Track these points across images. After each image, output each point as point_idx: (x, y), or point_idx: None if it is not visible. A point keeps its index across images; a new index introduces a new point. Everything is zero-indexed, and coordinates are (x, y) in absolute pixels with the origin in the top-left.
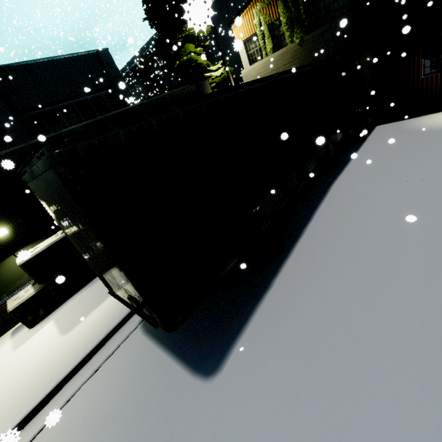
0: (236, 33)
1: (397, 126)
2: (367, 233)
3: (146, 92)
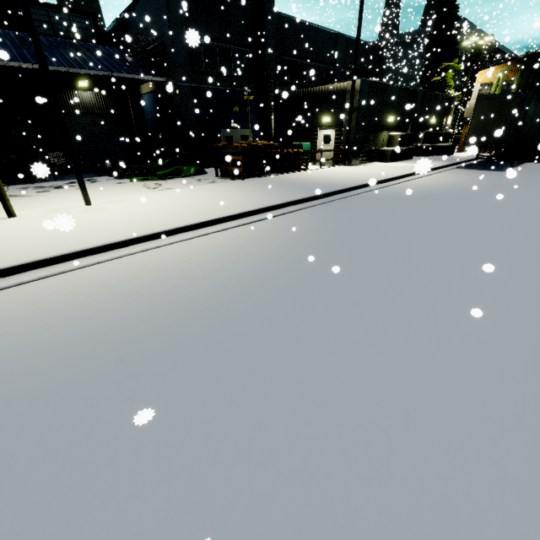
0: (479, 77)
1: None
2: None
3: None
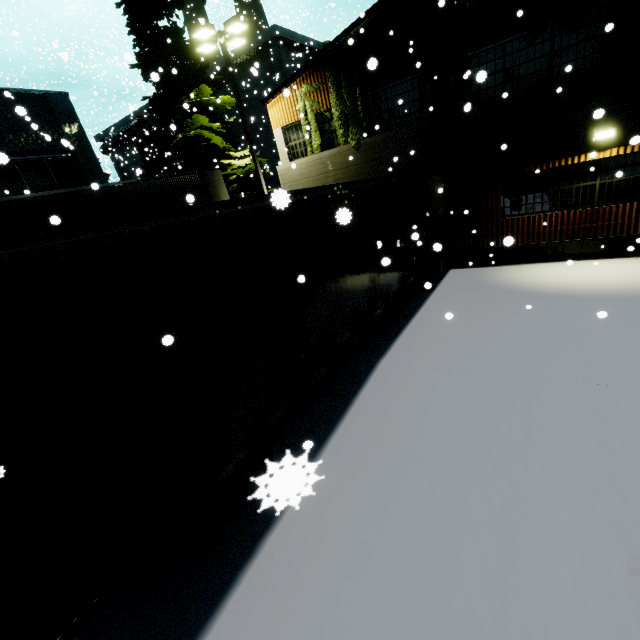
0: (273, 115)
1: (474, 274)
2: (416, 471)
3: (143, 167)
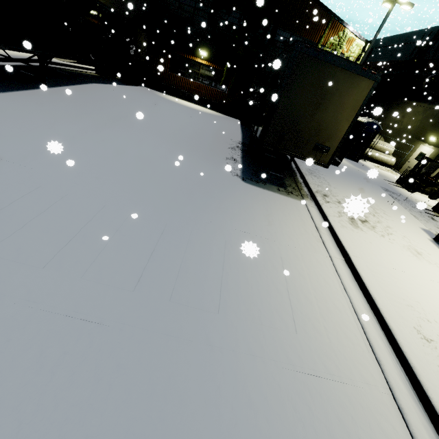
0: None
1: (152, 90)
2: (96, 96)
3: None
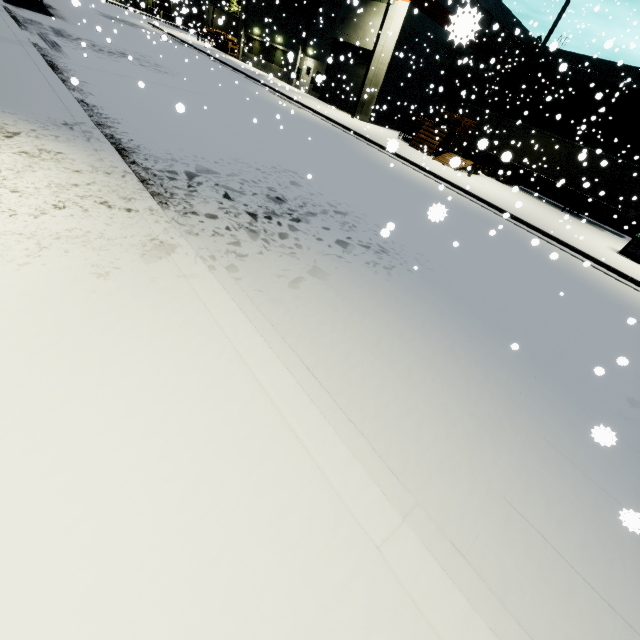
0: None
1: None
2: None
3: None
